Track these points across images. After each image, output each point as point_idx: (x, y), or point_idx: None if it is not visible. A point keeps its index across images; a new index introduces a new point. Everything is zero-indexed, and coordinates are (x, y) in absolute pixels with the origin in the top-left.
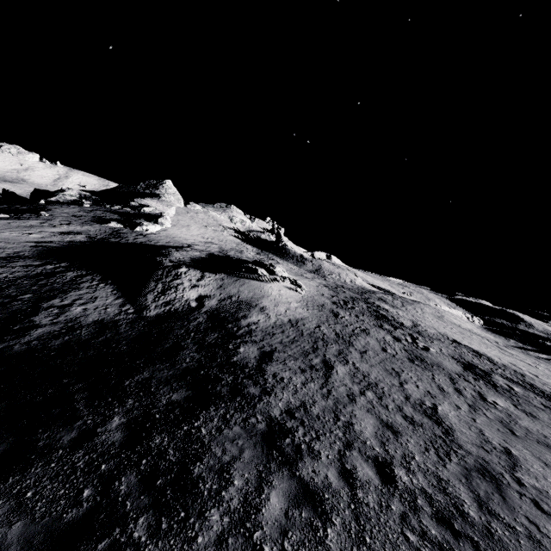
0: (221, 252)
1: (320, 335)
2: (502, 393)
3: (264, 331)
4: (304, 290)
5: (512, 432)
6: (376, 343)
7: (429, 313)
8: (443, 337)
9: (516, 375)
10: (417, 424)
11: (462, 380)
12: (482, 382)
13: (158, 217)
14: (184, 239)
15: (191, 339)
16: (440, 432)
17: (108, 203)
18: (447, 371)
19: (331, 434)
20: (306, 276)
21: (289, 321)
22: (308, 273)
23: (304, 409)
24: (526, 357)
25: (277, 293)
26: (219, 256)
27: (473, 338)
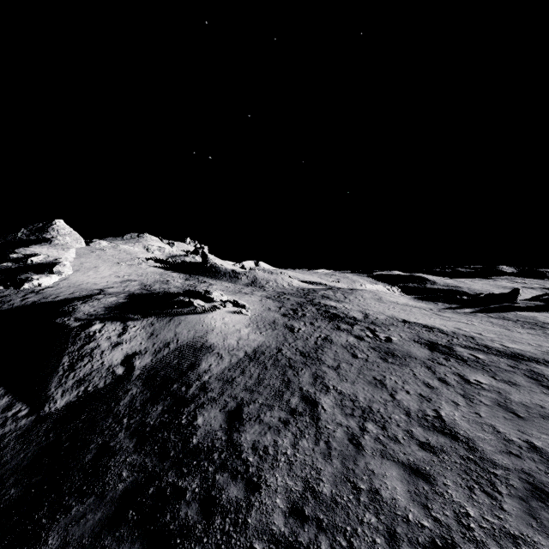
0: (144, 289)
1: (286, 361)
2: (475, 367)
3: (221, 378)
4: (249, 310)
5: (517, 415)
6: (344, 351)
7: (369, 298)
8: (394, 320)
9: (469, 340)
10: (437, 449)
11: (437, 365)
12: (453, 360)
13: (53, 265)
14: (93, 284)
15: (125, 430)
16: (464, 451)
17: None
18: (420, 360)
19: (362, 526)
20: (244, 292)
21: (246, 354)
22: (245, 287)
23: (311, 494)
24: (459, 317)
25: (222, 322)
26: (141, 296)
27: (414, 312)
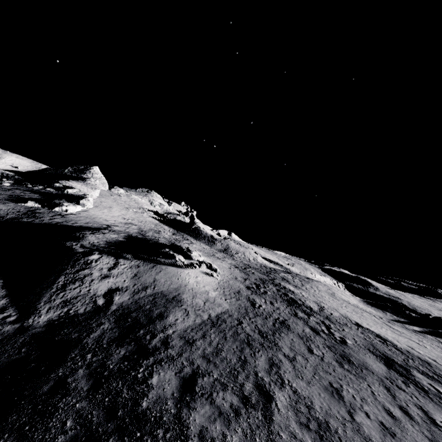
0: (140, 233)
1: (244, 336)
2: (439, 404)
3: (183, 336)
4: (219, 274)
5: None
6: (300, 341)
7: (323, 291)
8: (347, 320)
9: (425, 366)
10: None
11: (396, 388)
12: (413, 387)
13: (81, 198)
14: (104, 220)
15: (85, 367)
16: None
17: (30, 183)
18: (377, 375)
19: None
20: (217, 256)
21: (209, 317)
22: (218, 252)
23: None
24: (409, 333)
25: (194, 280)
26: (136, 239)
27: (365, 317)
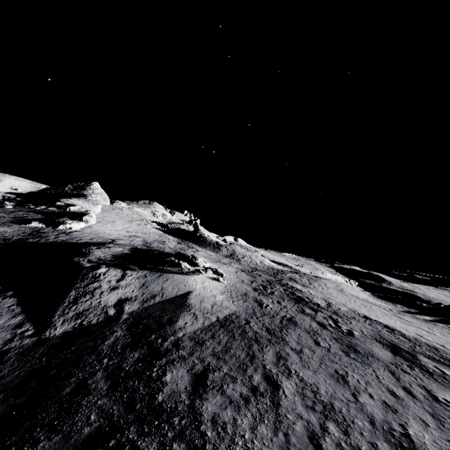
0: (145, 245)
1: (252, 334)
2: (442, 383)
3: (193, 338)
4: (226, 279)
5: None
6: (307, 336)
7: (332, 288)
8: (355, 313)
9: (432, 351)
10: None
11: (401, 371)
12: (418, 370)
13: (83, 215)
14: (108, 235)
15: (103, 370)
16: None
17: (32, 204)
18: (382, 361)
19: None
20: (223, 262)
21: (217, 319)
22: (225, 258)
23: None
24: (419, 323)
25: (201, 286)
26: (142, 250)
27: (374, 310)
